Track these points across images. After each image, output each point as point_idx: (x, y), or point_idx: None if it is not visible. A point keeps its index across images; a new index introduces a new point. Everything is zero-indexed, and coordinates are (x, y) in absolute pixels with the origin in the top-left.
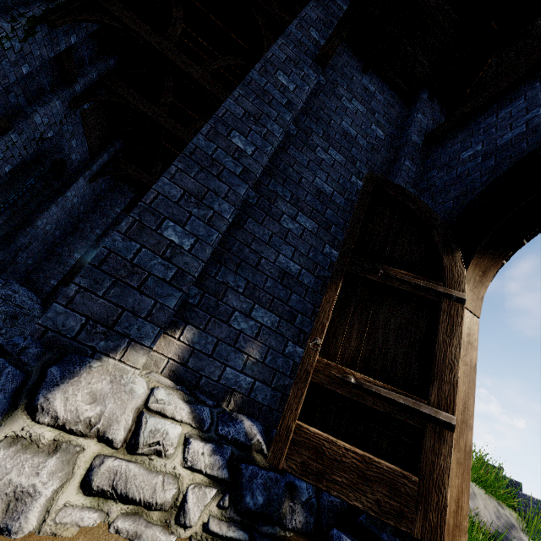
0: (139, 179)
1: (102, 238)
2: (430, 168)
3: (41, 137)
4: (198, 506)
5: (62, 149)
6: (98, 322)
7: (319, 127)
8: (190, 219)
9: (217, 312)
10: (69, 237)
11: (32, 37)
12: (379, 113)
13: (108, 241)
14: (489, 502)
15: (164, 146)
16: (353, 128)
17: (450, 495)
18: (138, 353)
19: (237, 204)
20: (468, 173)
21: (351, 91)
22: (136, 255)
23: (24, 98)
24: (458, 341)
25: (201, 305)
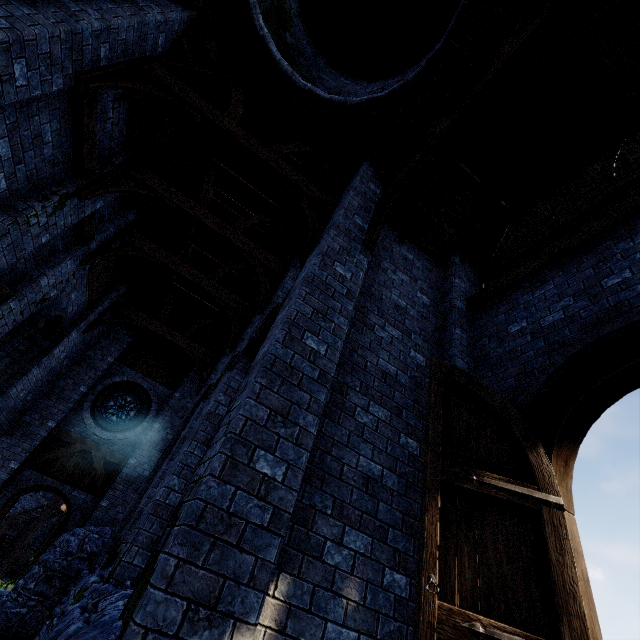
0: (144, 325)
1: (88, 397)
2: (480, 335)
3: (43, 298)
4: None
5: (59, 303)
6: (200, 604)
7: (373, 304)
8: (279, 442)
9: (309, 546)
10: (43, 400)
11: (60, 210)
12: (420, 280)
13: (203, 490)
14: None
15: (174, 287)
16: (402, 299)
17: None
18: (244, 637)
19: (320, 412)
20: (521, 350)
21: (393, 263)
22: (232, 501)
23: (33, 262)
24: (570, 558)
25: (292, 542)
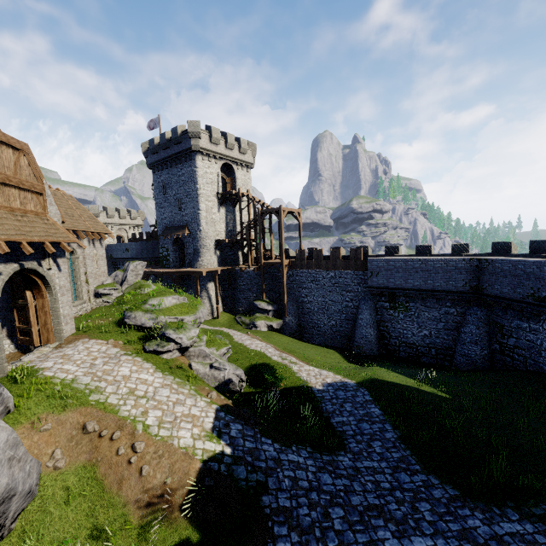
0: None
1: None
2: None
3: None
4: (14, 352)
5: None
6: None
7: None
8: None
9: (8, 321)
10: None
11: None
12: None
13: None
14: (145, 316)
15: None
16: None
17: (45, 337)
18: None
19: None
20: None
21: None
22: None
23: None
24: (30, 314)
25: (4, 322)
